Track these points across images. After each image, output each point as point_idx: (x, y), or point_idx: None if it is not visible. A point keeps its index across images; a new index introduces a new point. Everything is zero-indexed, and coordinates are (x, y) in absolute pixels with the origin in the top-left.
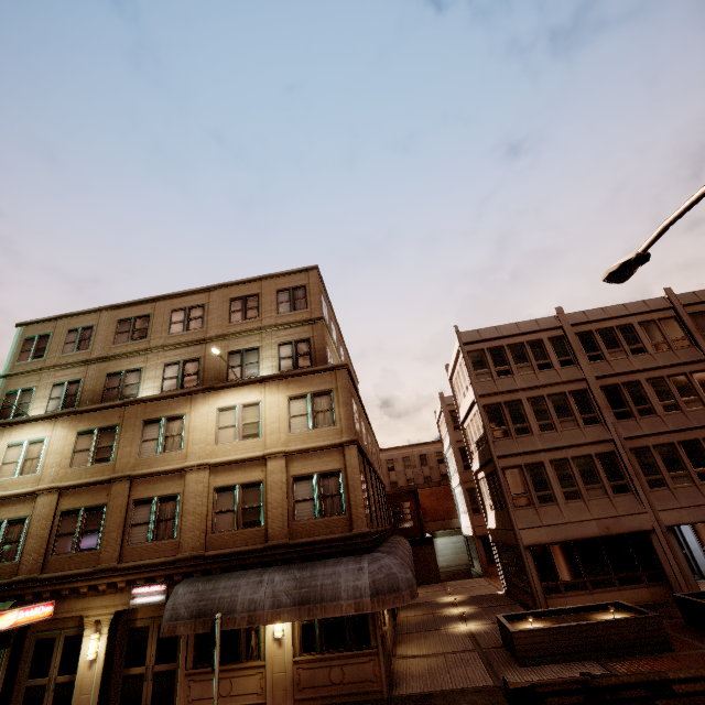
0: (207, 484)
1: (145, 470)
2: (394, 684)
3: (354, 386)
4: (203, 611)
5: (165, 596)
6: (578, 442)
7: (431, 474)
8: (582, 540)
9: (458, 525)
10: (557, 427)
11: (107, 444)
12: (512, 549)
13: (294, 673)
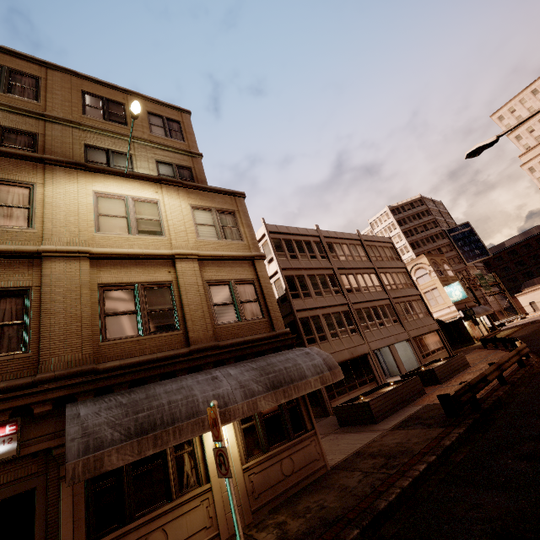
0: (88, 277)
1: None
2: None
3: None
4: (148, 424)
5: (15, 443)
6: (334, 303)
7: None
8: (341, 363)
9: None
10: (323, 295)
11: None
12: None
13: (247, 482)
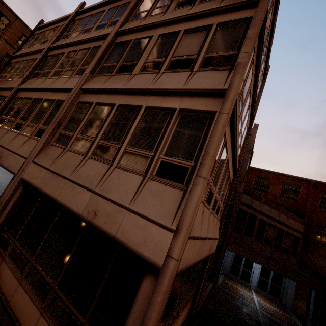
0: None
1: None
2: None
3: None
4: None
5: None
6: (6, 86)
7: None
8: None
9: None
10: (13, 78)
11: None
12: None
13: None
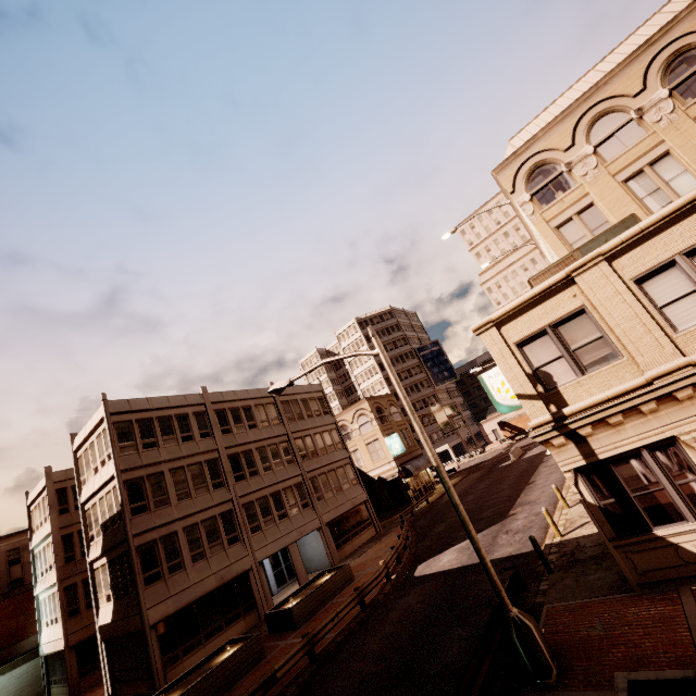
0: None
1: None
2: None
3: None
4: None
5: None
6: (208, 505)
7: None
8: (202, 597)
9: (29, 648)
10: (193, 495)
11: None
12: (132, 637)
13: None
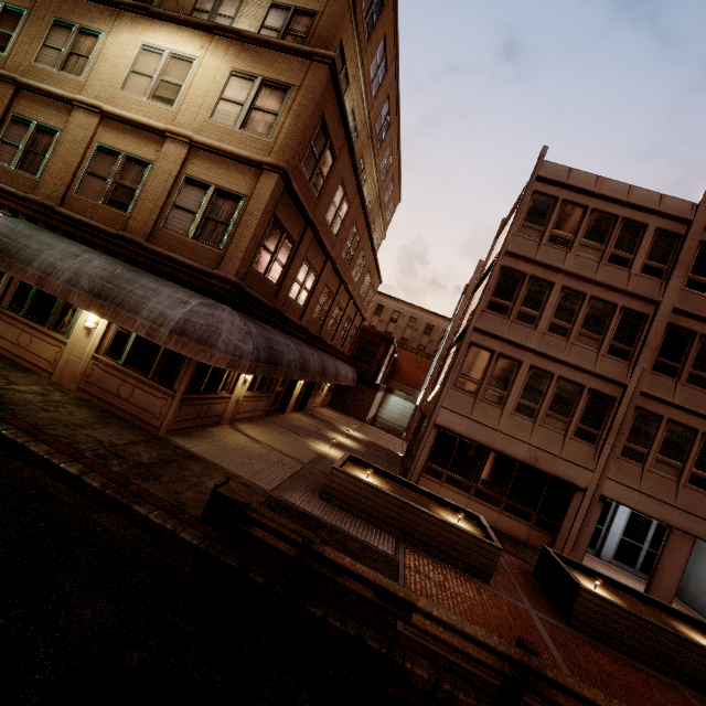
0: (91, 133)
1: (33, 82)
2: (188, 435)
3: (343, 126)
4: (1, 247)
5: None
6: (582, 365)
7: (427, 345)
8: (500, 453)
9: None
10: (571, 338)
11: (7, 29)
12: None
13: (89, 366)
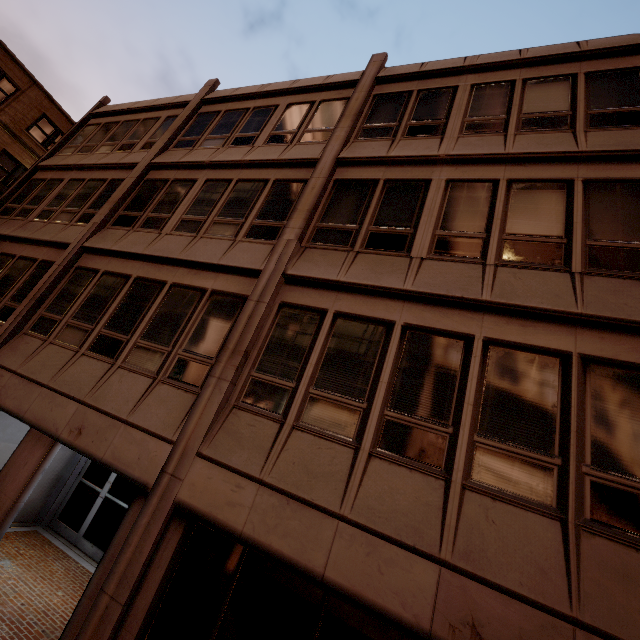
0: None
1: None
2: None
3: None
4: None
5: None
6: (40, 237)
7: None
8: None
9: None
10: (52, 218)
11: None
12: None
13: None
